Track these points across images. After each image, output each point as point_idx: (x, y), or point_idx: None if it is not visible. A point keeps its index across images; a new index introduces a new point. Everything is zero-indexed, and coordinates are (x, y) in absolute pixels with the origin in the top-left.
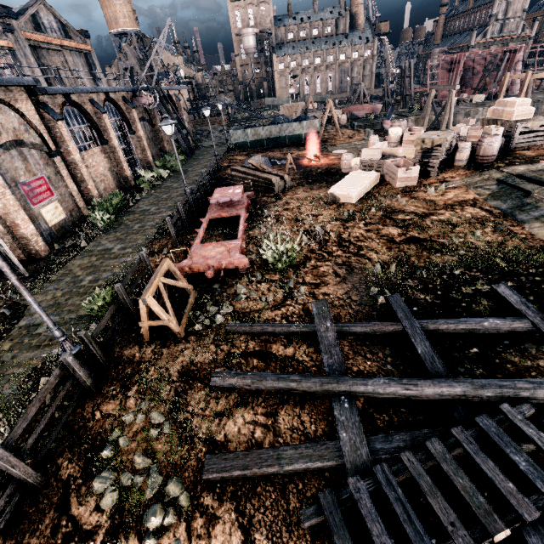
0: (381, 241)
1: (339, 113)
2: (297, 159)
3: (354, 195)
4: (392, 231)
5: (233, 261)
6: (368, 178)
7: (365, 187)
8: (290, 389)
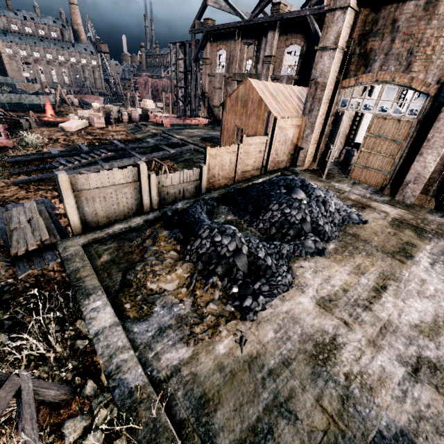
0: (84, 139)
1: (72, 97)
2: (39, 117)
3: (73, 127)
4: (89, 137)
5: (3, 142)
6: (81, 122)
7: (79, 125)
8: (40, 158)
